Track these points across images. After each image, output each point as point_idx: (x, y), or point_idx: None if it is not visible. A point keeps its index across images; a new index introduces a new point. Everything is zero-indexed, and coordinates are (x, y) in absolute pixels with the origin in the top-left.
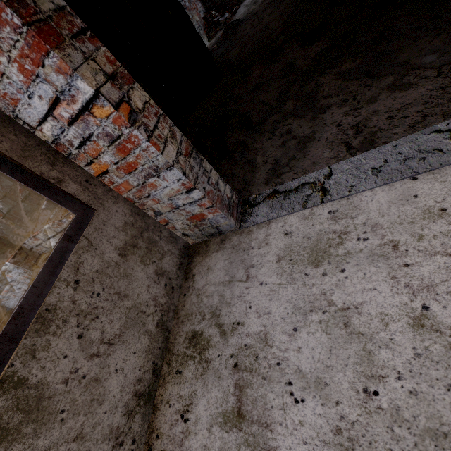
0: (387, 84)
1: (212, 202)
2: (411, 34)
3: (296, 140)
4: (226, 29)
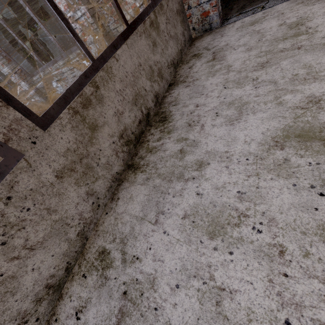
0: None
1: (216, 3)
2: None
3: None
4: None
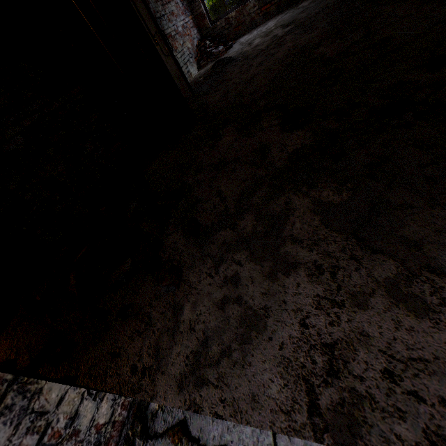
0: (386, 278)
1: None
2: (424, 188)
3: (240, 309)
4: (215, 64)
